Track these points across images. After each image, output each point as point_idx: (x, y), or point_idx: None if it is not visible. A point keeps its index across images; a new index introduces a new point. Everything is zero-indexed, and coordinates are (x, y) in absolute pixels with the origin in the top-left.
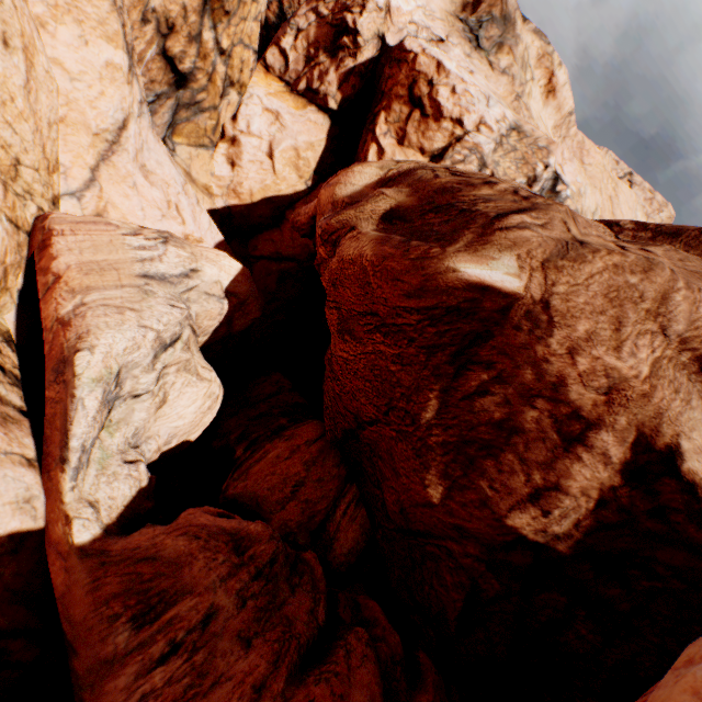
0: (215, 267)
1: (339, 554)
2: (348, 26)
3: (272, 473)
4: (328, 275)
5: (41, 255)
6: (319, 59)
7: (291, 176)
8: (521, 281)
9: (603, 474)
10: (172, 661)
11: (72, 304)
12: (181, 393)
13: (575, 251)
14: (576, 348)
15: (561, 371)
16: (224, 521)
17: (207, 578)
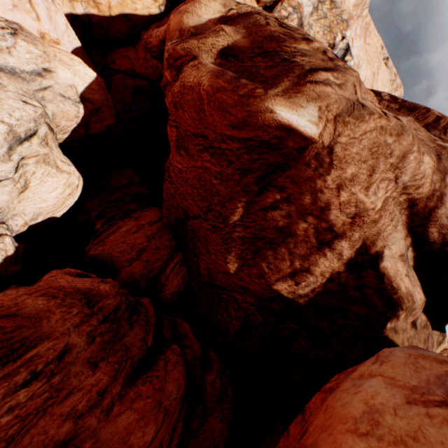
0: (69, 70)
1: (167, 294)
2: None
3: (123, 242)
4: (171, 97)
5: None
6: None
7: None
8: (318, 129)
9: (336, 265)
10: (34, 385)
11: None
12: (42, 181)
13: (358, 111)
14: (342, 185)
15: (329, 200)
16: (80, 282)
17: (63, 327)
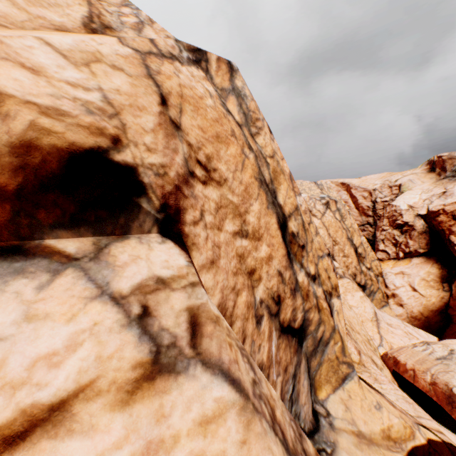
0: None
1: None
2: (400, 224)
3: None
4: None
5: (396, 367)
6: (399, 241)
7: (431, 292)
8: None
9: None
10: None
11: (428, 376)
12: None
13: None
14: None
15: None
16: None
17: None
